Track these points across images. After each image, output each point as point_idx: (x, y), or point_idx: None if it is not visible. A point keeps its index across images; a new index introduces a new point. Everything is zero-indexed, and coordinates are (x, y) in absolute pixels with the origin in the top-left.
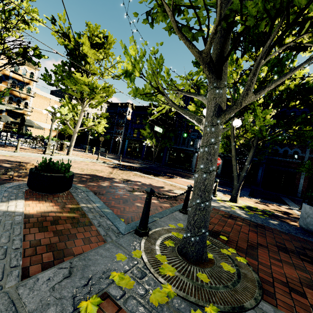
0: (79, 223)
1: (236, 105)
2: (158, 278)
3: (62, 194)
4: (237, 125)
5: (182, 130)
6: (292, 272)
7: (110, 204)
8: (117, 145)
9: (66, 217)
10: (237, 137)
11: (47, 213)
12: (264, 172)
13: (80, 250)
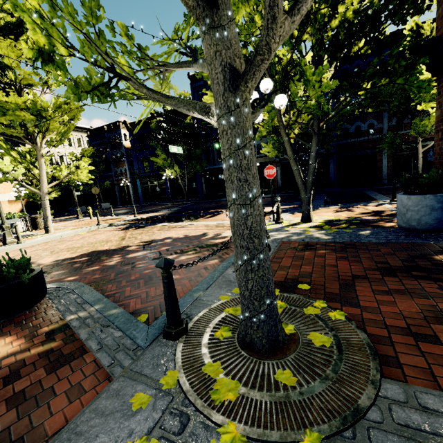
0: (64, 357)
1: (260, 54)
2: (211, 417)
3: (34, 309)
4: (282, 104)
5: (212, 141)
6: (409, 304)
7: (123, 295)
8: (126, 192)
9: (38, 355)
10: (289, 127)
11: (1, 361)
12: (337, 166)
13: (63, 419)
